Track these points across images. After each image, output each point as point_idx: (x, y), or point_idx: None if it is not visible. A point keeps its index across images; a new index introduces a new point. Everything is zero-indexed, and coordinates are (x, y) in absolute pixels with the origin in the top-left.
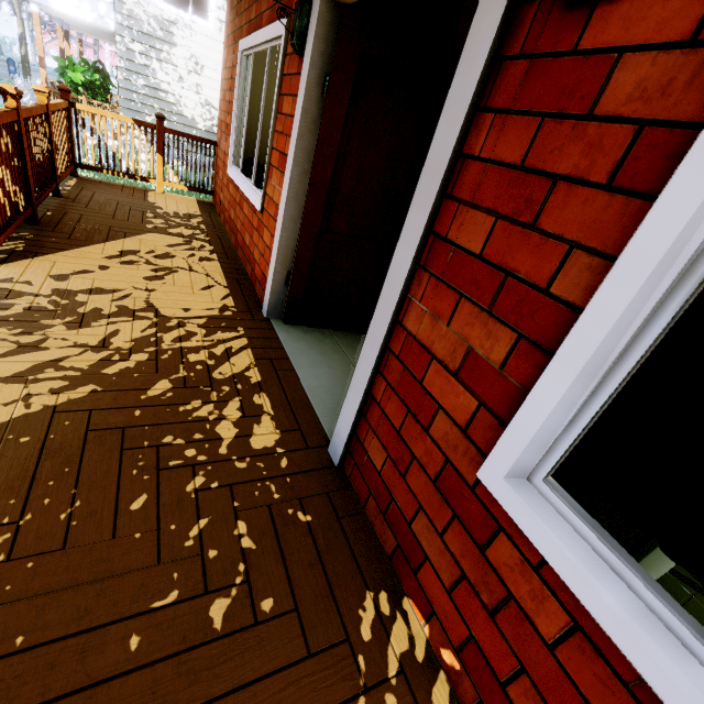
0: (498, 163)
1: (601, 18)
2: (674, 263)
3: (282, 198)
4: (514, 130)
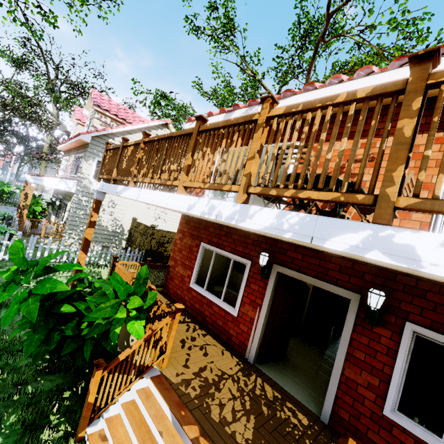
0: (362, 343)
1: (375, 328)
2: (402, 370)
3: (260, 319)
4: (363, 338)
